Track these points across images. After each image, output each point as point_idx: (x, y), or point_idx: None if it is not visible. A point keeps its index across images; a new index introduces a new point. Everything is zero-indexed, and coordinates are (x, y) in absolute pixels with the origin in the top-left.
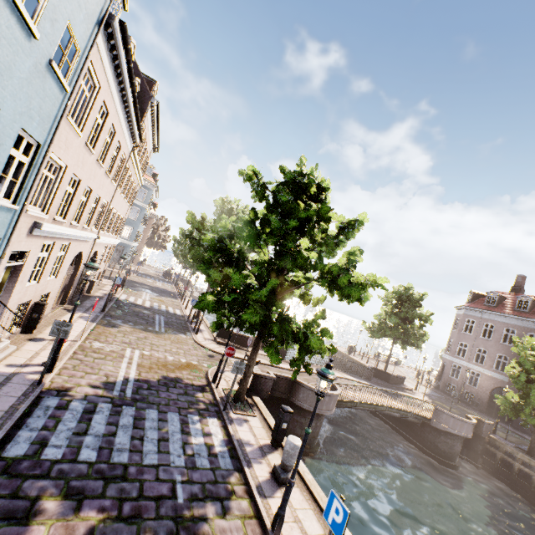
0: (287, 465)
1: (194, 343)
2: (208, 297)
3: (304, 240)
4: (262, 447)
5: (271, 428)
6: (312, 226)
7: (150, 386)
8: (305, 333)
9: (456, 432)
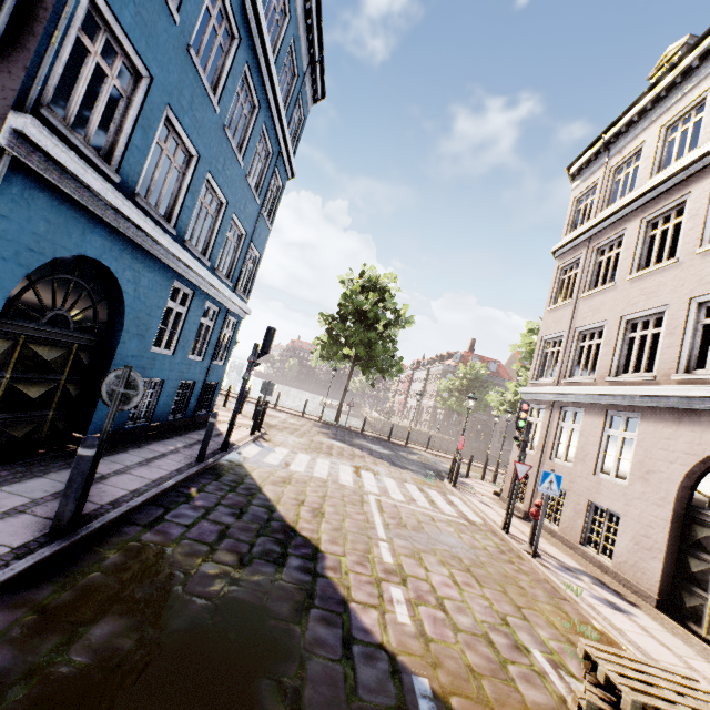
0: None
1: None
2: None
3: None
4: None
5: None
6: None
7: None
8: None
9: None
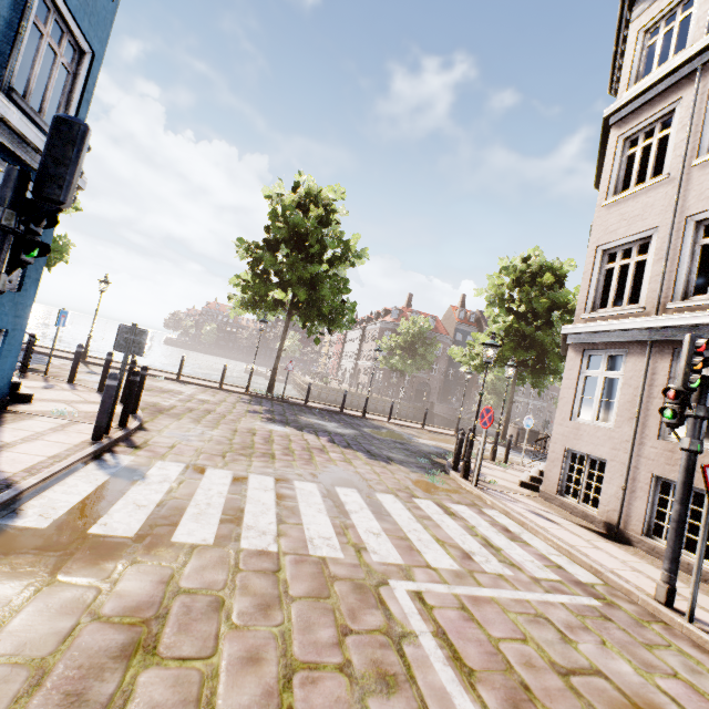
0: None
1: None
2: None
3: None
4: None
5: None
6: None
7: None
8: None
9: None
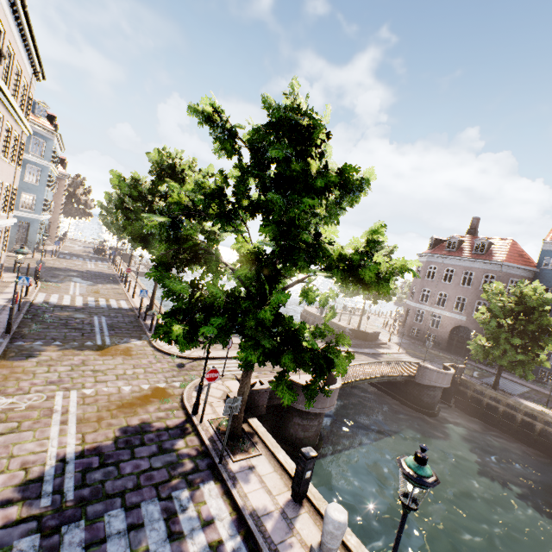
0: (332, 548)
1: (154, 350)
2: (175, 328)
3: (329, 228)
4: (284, 512)
5: (284, 468)
6: (319, 197)
7: (104, 459)
8: (327, 357)
9: (438, 385)
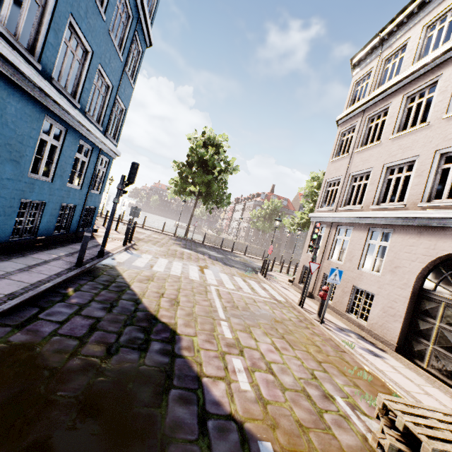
0: None
1: None
2: None
3: None
4: None
5: None
6: None
7: None
8: None
9: None
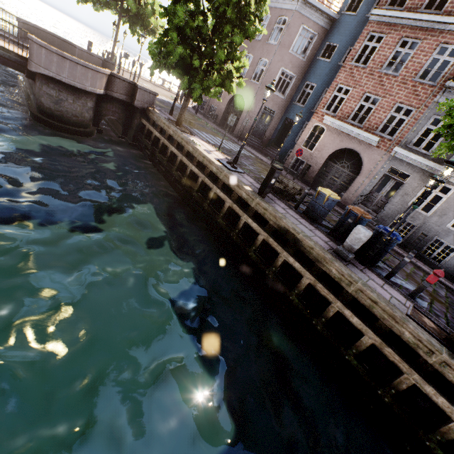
0: None
1: None
2: None
3: None
4: None
5: None
6: None
7: None
8: None
9: (51, 74)
